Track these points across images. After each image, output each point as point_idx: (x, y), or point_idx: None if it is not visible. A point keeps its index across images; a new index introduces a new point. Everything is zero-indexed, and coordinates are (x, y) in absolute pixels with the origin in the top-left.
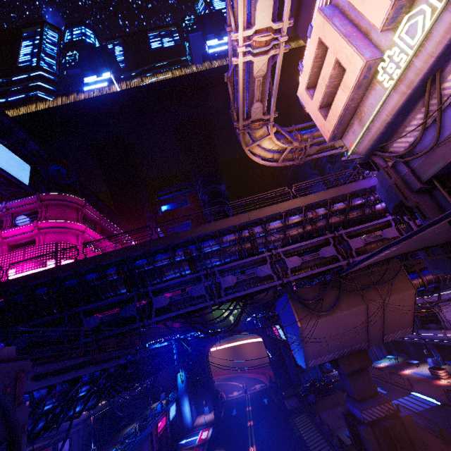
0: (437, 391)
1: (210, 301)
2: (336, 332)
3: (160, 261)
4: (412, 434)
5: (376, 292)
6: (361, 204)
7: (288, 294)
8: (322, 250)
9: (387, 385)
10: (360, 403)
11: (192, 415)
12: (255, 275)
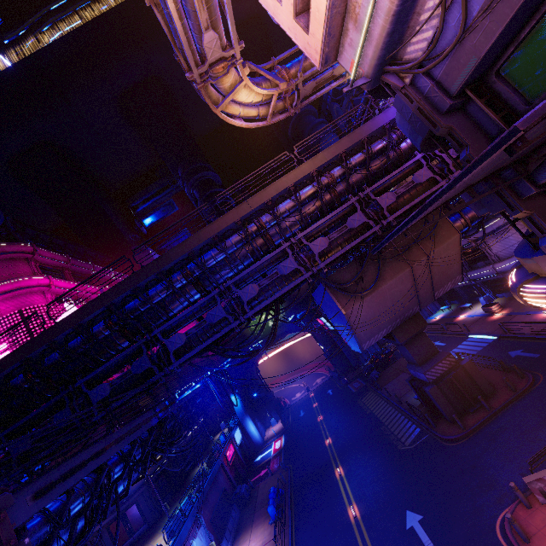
0: (493, 327)
1: (235, 322)
2: (385, 306)
3: (156, 296)
4: (475, 377)
5: (419, 250)
6: (383, 147)
7: (323, 283)
8: (349, 220)
9: (444, 337)
10: (422, 366)
11: (260, 431)
12: (279, 274)
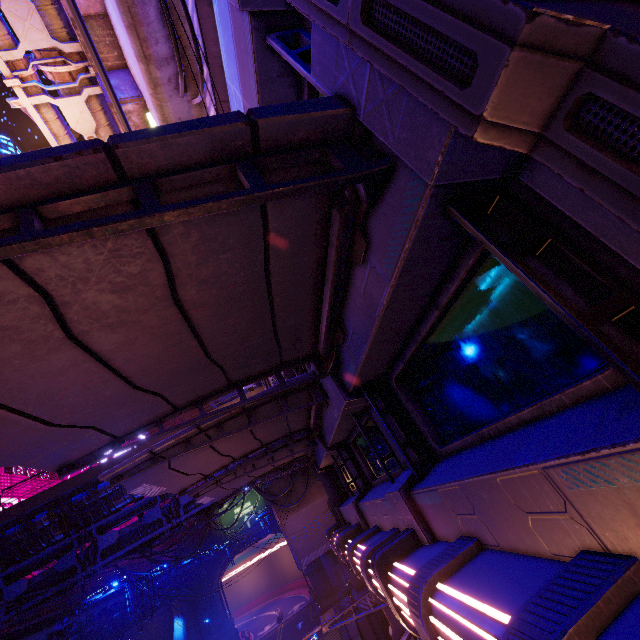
0: None
1: (167, 525)
2: (322, 519)
3: (104, 491)
4: None
5: None
6: None
7: (266, 490)
8: None
9: None
10: (359, 592)
11: None
12: None
